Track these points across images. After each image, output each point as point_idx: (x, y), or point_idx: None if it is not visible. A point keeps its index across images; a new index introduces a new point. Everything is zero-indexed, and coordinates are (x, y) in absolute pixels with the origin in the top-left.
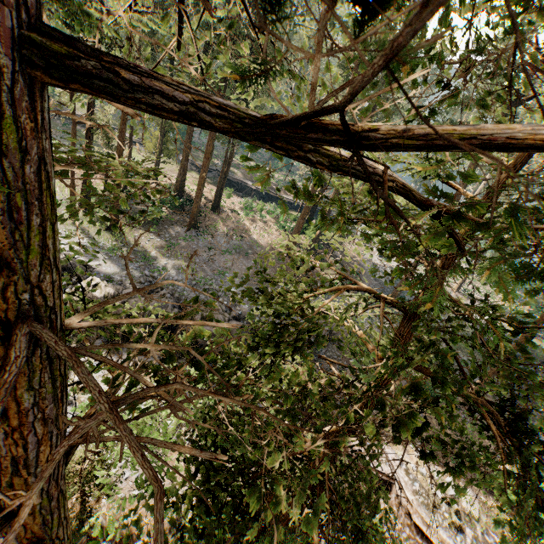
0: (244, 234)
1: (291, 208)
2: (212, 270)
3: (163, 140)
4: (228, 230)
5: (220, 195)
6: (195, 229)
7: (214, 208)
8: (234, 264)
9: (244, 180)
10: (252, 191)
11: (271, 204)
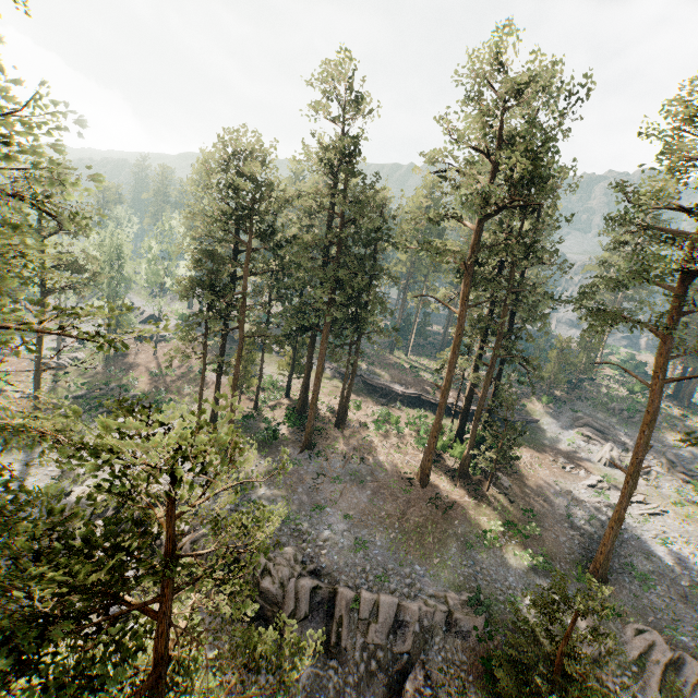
0: (367, 454)
1: (449, 414)
2: (313, 503)
3: (295, 358)
4: (347, 450)
5: (345, 408)
6: (309, 450)
7: (338, 424)
8: (342, 496)
9: (389, 384)
10: (398, 396)
11: (420, 411)
